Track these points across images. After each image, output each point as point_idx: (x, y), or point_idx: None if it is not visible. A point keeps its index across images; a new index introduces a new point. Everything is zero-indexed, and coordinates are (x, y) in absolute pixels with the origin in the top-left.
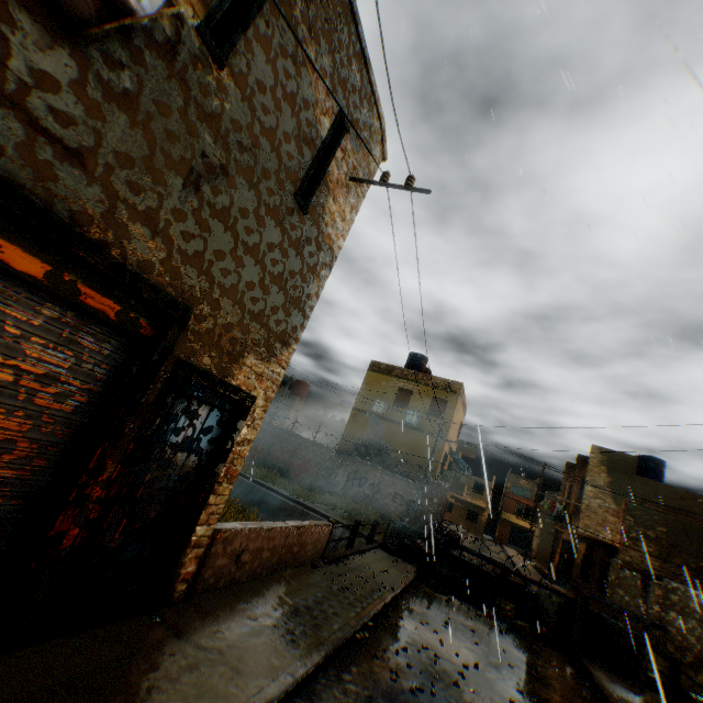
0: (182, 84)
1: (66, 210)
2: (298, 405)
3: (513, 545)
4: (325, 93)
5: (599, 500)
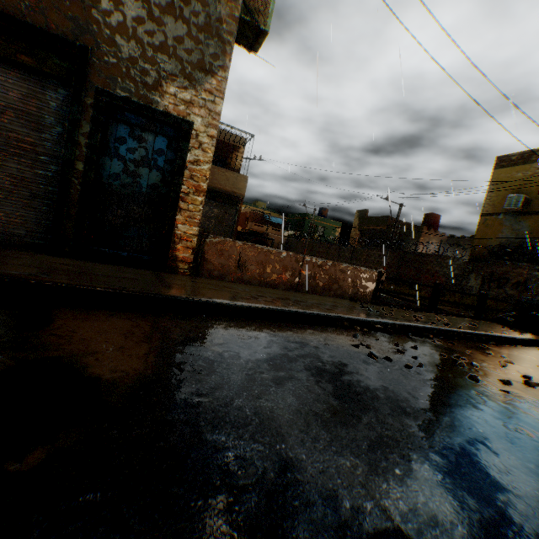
0: None
1: None
2: (426, 234)
3: None
4: None
5: None
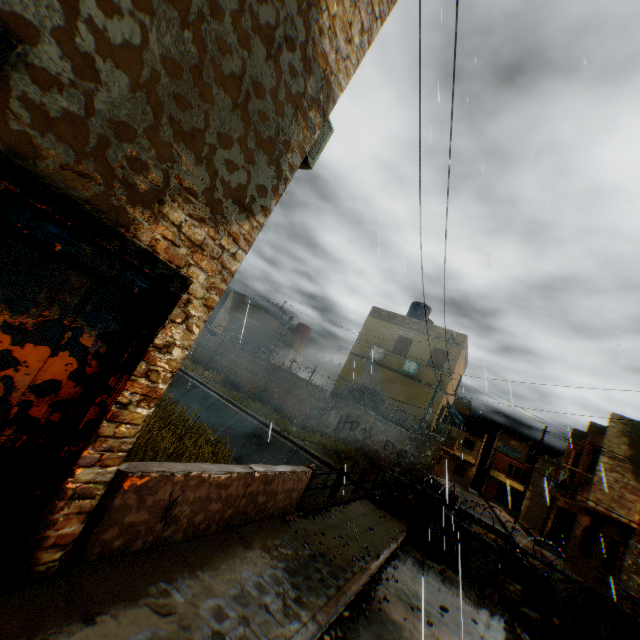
0: None
1: None
2: (297, 347)
3: (498, 502)
4: None
5: (615, 474)
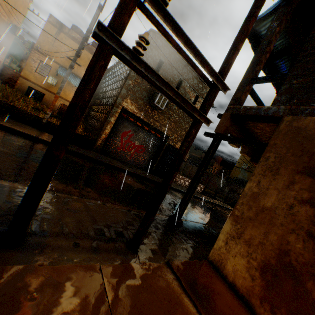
0: (167, 107)
1: (156, 127)
2: (215, 165)
3: None
4: (192, 94)
5: None
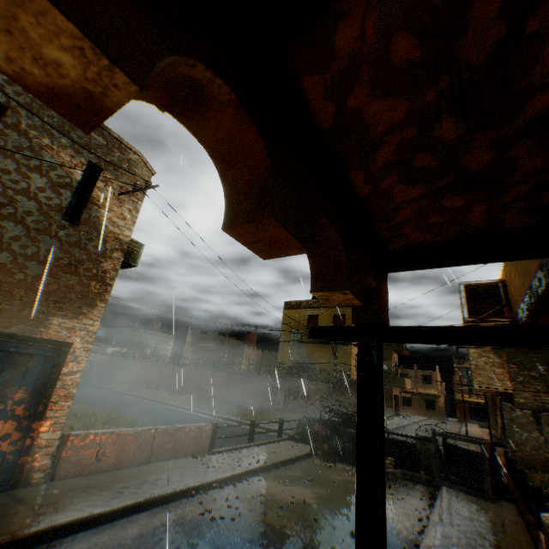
0: None
1: None
2: (248, 351)
3: (478, 421)
4: (71, 156)
5: (483, 358)
